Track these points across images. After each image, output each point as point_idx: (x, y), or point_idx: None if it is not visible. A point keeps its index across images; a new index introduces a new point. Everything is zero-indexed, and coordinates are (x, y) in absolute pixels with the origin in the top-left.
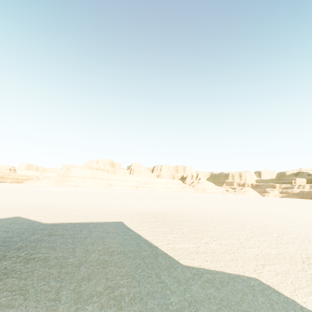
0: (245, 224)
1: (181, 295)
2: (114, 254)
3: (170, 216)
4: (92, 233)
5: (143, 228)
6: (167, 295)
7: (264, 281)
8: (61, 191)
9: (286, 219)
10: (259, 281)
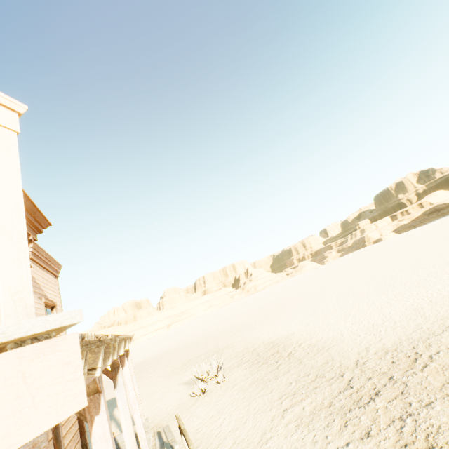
0: (207, 337)
1: None
2: None
3: (145, 361)
4: None
5: None
6: None
7: None
8: None
9: (262, 309)
10: None
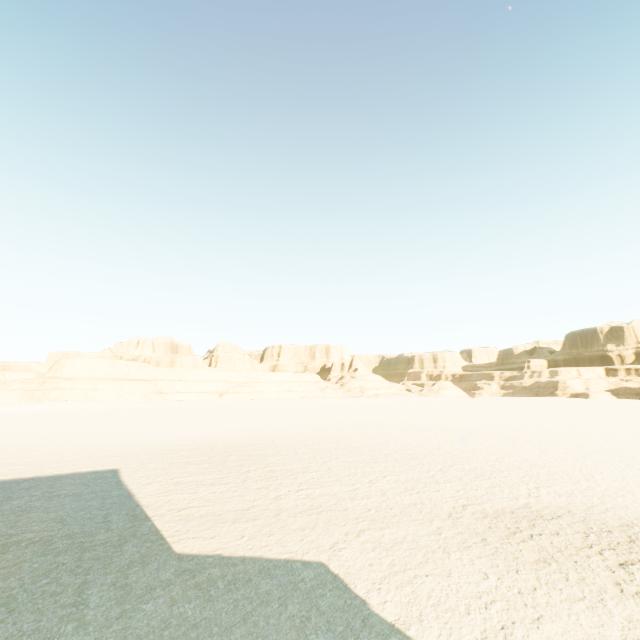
0: (397, 450)
1: (99, 629)
2: (15, 548)
3: (249, 447)
4: (8, 502)
5: (155, 480)
6: (60, 635)
7: (336, 567)
8: (29, 413)
9: (482, 435)
10: (324, 567)
